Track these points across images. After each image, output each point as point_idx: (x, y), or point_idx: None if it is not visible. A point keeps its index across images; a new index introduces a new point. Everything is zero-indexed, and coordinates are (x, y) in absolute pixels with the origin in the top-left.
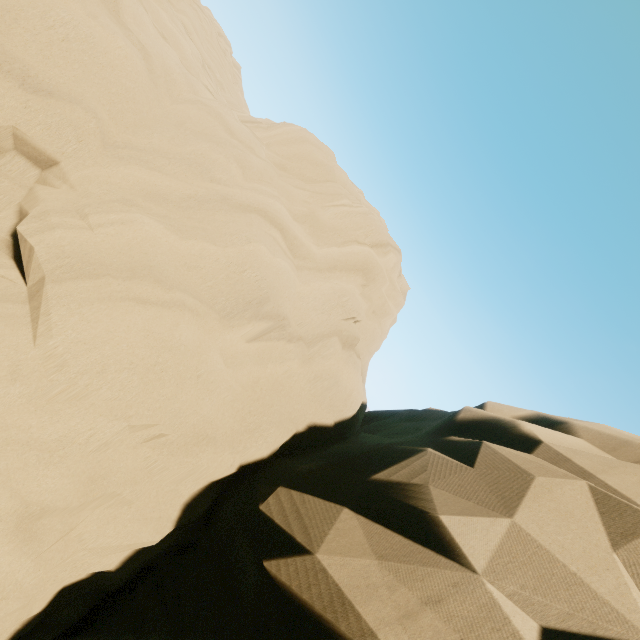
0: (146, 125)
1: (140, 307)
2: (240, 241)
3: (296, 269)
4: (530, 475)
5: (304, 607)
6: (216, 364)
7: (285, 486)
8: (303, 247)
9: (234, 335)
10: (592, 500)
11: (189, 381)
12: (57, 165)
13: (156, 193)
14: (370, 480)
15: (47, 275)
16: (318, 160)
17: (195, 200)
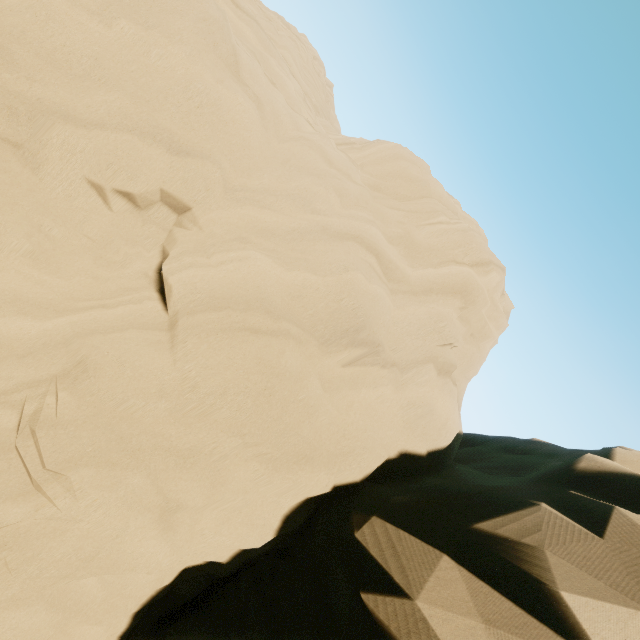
0: (258, 167)
1: (253, 336)
2: (338, 270)
3: (390, 293)
4: None
5: None
6: (315, 389)
7: (379, 517)
8: (397, 270)
9: (331, 361)
10: None
11: (292, 405)
12: (190, 210)
13: (266, 229)
14: (472, 529)
15: (184, 308)
16: (412, 176)
17: (298, 232)
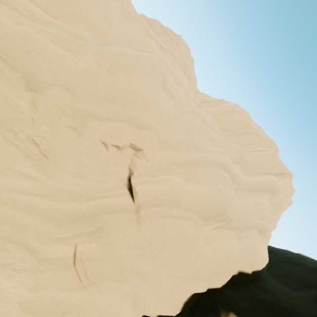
0: (172, 129)
1: (175, 220)
2: (212, 183)
3: (234, 190)
4: None
5: None
6: (202, 245)
7: (235, 314)
8: (238, 178)
9: (208, 228)
10: None
11: (192, 253)
12: (142, 150)
13: (177, 161)
14: None
15: (143, 204)
16: (242, 122)
17: (191, 162)
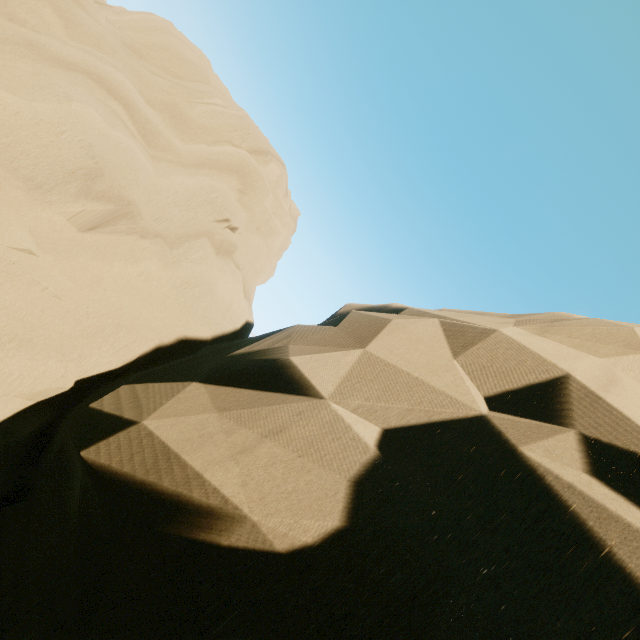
0: None
1: None
2: (56, 97)
3: (151, 159)
4: (388, 320)
5: (125, 481)
6: (20, 241)
7: (130, 383)
8: (160, 136)
9: (54, 215)
10: (441, 329)
11: None
12: None
13: None
14: (228, 356)
15: None
16: (186, 56)
17: None
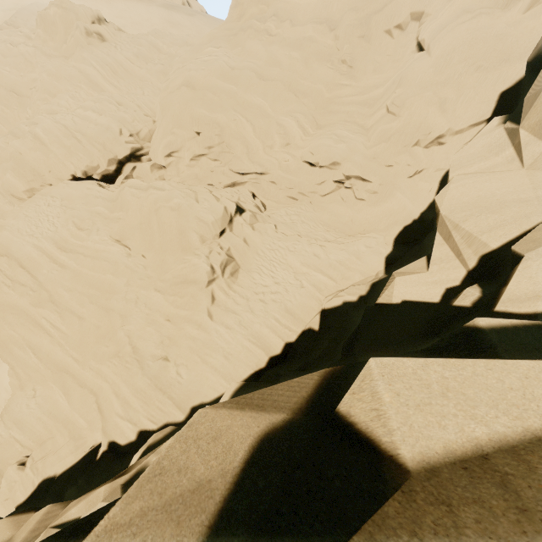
0: None
1: (462, 25)
2: None
3: None
4: None
5: (539, 49)
6: (501, 27)
7: None
8: None
9: (512, 13)
10: None
11: (488, 39)
12: (423, 14)
13: None
14: None
15: (430, 40)
16: None
17: None
